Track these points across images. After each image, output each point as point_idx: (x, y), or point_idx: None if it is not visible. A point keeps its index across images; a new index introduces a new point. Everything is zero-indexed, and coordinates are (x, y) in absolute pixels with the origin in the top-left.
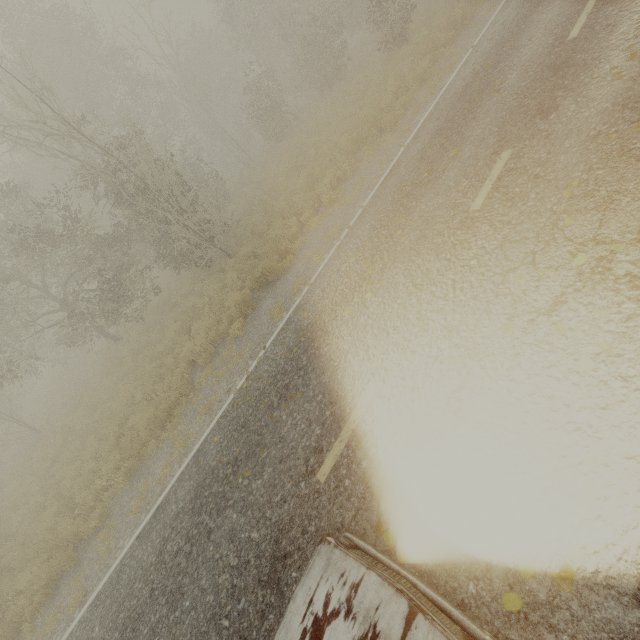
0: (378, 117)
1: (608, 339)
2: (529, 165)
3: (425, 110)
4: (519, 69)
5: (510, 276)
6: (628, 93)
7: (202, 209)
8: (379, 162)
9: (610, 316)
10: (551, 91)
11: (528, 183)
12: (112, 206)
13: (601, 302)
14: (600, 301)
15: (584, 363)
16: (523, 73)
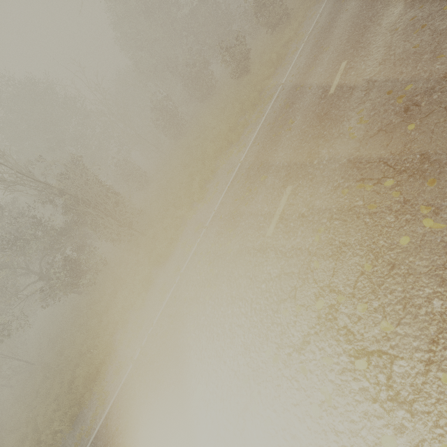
0: (228, 134)
1: (330, 388)
2: (300, 203)
3: (254, 131)
4: (302, 113)
5: (281, 306)
6: (356, 153)
7: (123, 204)
8: (228, 170)
9: (333, 365)
10: (316, 138)
11: (298, 220)
12: (62, 213)
13: (329, 349)
14: (328, 348)
15: (314, 409)
16: (304, 117)
